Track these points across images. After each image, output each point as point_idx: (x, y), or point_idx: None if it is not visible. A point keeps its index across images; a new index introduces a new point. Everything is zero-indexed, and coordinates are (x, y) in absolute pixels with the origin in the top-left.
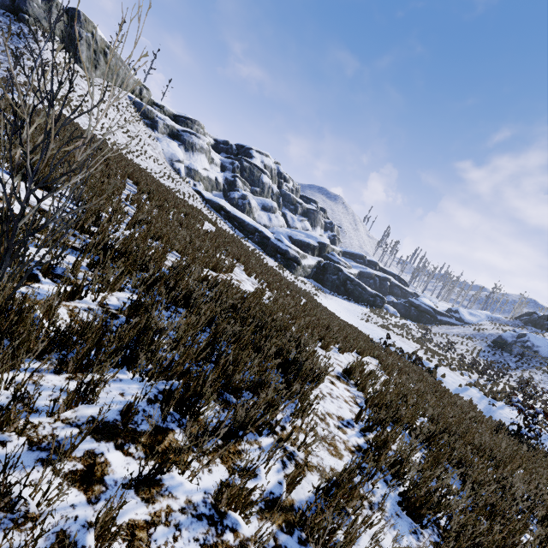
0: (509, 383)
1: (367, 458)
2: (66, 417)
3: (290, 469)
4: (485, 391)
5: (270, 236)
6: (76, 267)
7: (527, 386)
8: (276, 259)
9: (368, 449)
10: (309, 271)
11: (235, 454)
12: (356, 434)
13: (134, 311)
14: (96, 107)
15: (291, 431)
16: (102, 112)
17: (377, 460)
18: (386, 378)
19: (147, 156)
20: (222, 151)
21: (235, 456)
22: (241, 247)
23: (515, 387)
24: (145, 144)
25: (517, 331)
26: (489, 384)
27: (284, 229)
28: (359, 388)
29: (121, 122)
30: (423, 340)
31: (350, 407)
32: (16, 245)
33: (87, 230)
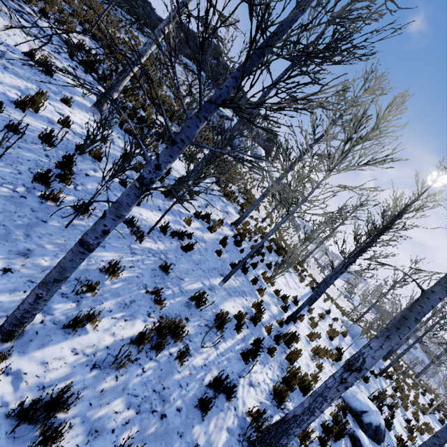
0: None
1: None
2: None
3: None
4: None
5: None
6: None
7: None
8: None
9: None
10: None
11: None
12: None
13: None
14: None
15: None
16: None
17: None
18: None
19: None
20: None
21: None
22: None
23: None
24: None
25: None
26: None
27: None
28: None
29: None
30: None
31: None
32: None
33: None
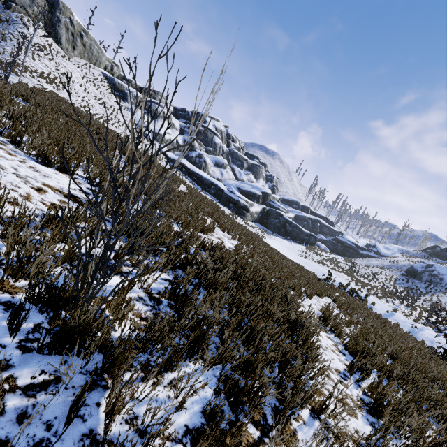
0: (422, 305)
1: (371, 411)
2: (168, 432)
3: (332, 441)
4: (407, 316)
5: (223, 189)
6: (119, 256)
7: (440, 310)
8: (230, 207)
9: (372, 404)
10: (256, 217)
11: (292, 436)
12: (354, 386)
13: (173, 294)
14: (76, 83)
15: (323, 403)
16: (81, 87)
17: (381, 413)
18: (343, 316)
19: (120, 123)
20: (180, 118)
21: (293, 439)
22: (209, 203)
23: (428, 310)
24: (118, 113)
25: (425, 262)
26: (409, 309)
27: (234, 181)
28: (336, 334)
29: (97, 95)
30: (350, 271)
31: (338, 356)
32: (108, 268)
33: (109, 211)
